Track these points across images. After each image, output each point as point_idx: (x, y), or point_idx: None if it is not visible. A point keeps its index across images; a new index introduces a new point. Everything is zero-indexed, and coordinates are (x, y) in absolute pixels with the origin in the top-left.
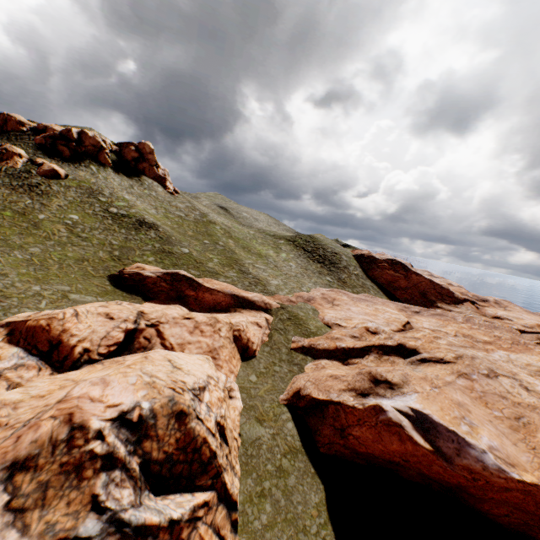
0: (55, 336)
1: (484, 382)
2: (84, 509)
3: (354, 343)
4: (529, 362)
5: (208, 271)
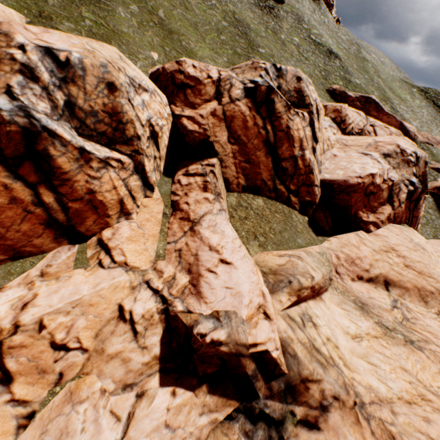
0: (342, 116)
1: None
2: (411, 175)
3: None
4: None
5: None
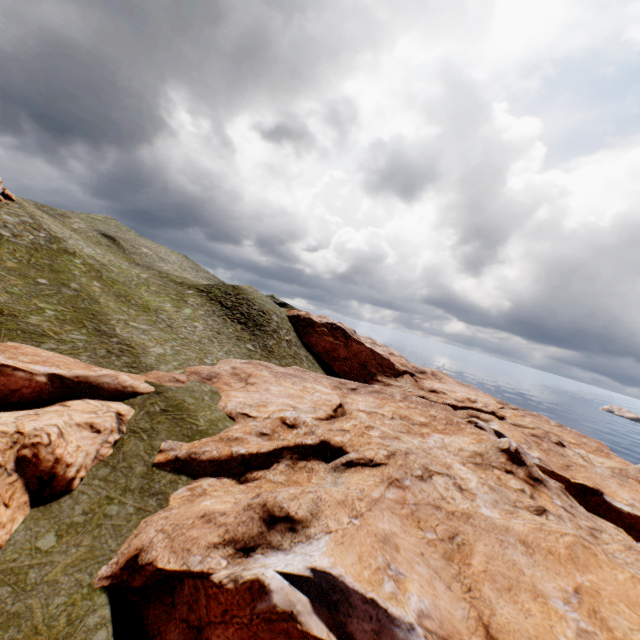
0: None
1: (418, 488)
2: None
3: (260, 446)
4: (462, 446)
5: (24, 330)
